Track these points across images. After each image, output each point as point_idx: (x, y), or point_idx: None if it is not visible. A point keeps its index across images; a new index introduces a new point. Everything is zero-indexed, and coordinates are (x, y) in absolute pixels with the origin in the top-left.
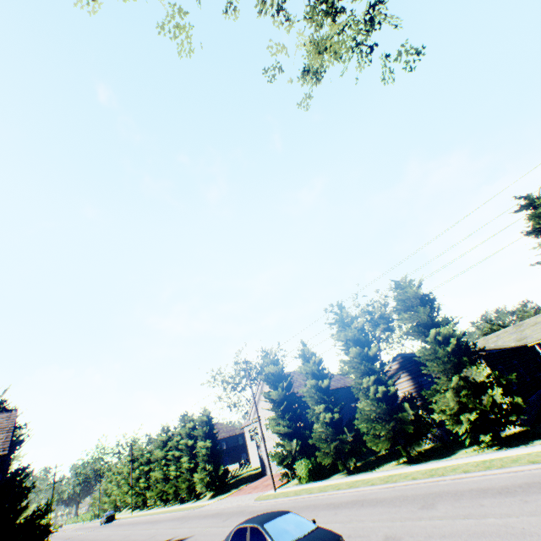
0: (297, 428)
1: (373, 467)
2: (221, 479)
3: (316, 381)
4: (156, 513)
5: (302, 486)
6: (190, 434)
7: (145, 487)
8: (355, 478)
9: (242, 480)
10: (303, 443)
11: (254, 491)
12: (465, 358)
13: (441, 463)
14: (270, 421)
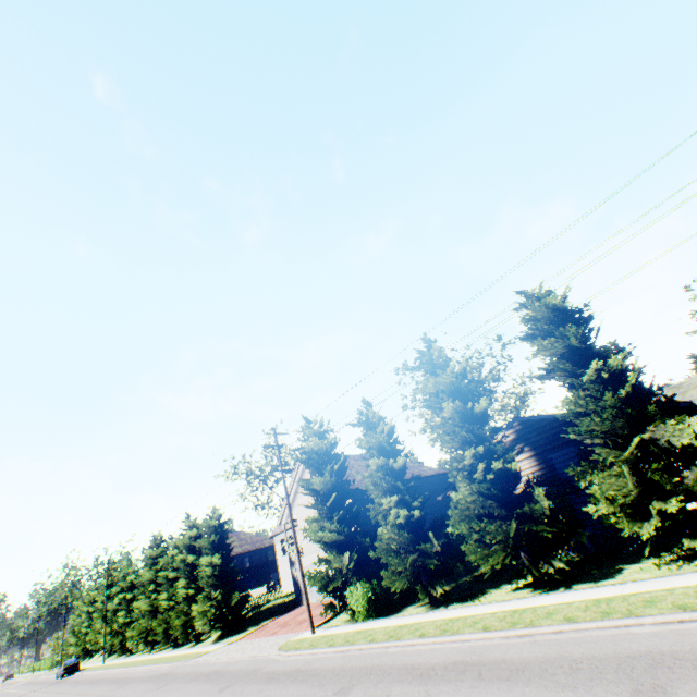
0: (352, 535)
1: (473, 594)
2: (234, 612)
3: (385, 461)
4: (134, 664)
5: (356, 626)
6: (192, 546)
7: (126, 623)
8: (448, 615)
9: (266, 613)
10: (359, 557)
11: (282, 631)
12: (652, 408)
13: (610, 590)
14: (310, 524)
